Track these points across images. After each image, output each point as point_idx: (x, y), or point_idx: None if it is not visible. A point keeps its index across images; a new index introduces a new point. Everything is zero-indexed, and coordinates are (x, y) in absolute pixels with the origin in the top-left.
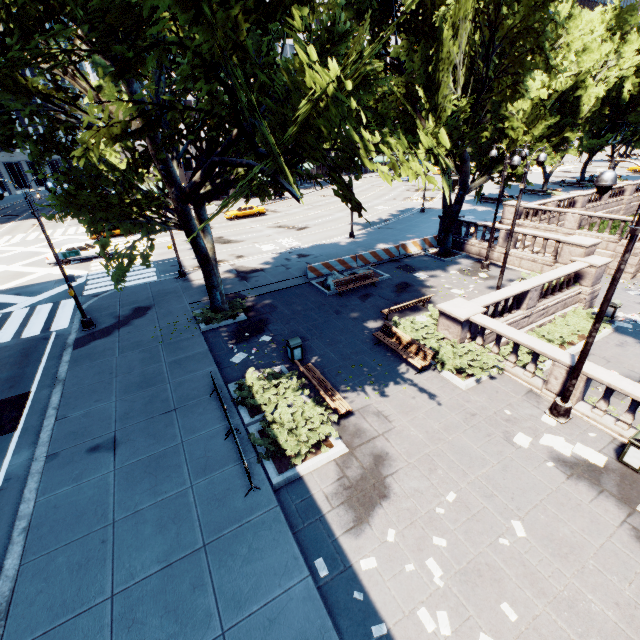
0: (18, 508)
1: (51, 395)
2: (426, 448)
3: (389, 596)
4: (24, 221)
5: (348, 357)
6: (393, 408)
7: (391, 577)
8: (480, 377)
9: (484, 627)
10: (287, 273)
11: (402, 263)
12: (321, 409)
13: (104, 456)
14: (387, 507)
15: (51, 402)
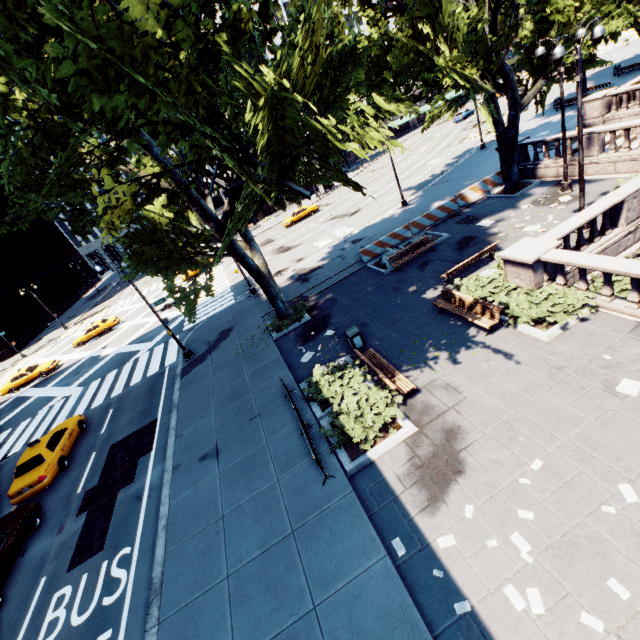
0: (160, 510)
1: (170, 419)
2: (503, 415)
3: (471, 573)
4: (138, 281)
5: (410, 333)
6: (462, 378)
7: (472, 554)
8: (566, 323)
9: (586, 606)
10: (343, 263)
11: (462, 216)
12: (384, 392)
13: (211, 463)
14: (462, 483)
15: (171, 424)
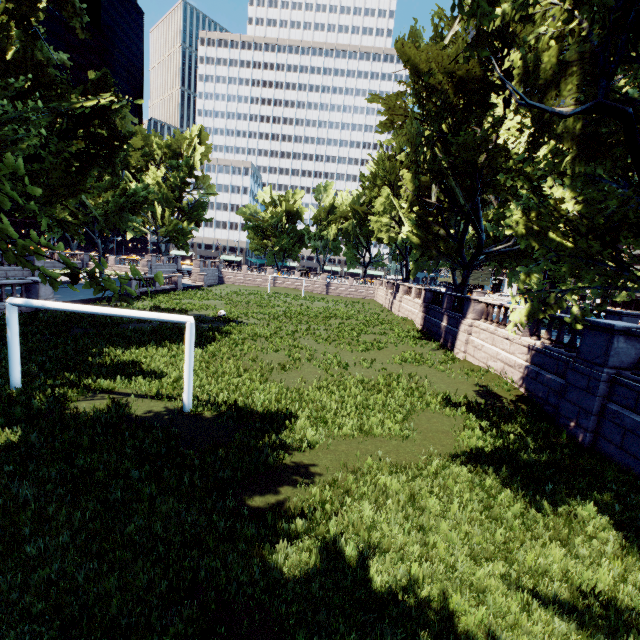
0: None
1: None
2: None
3: None
4: None
5: None
6: None
7: None
8: None
9: None
10: None
11: None
12: None
13: None
14: None
15: None
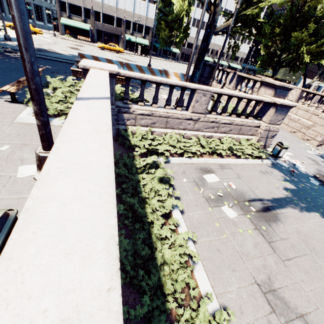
0: None
1: None
2: None
3: None
4: None
5: None
6: None
7: None
8: (50, 119)
9: None
10: (71, 58)
11: None
12: None
13: None
14: None
15: None
